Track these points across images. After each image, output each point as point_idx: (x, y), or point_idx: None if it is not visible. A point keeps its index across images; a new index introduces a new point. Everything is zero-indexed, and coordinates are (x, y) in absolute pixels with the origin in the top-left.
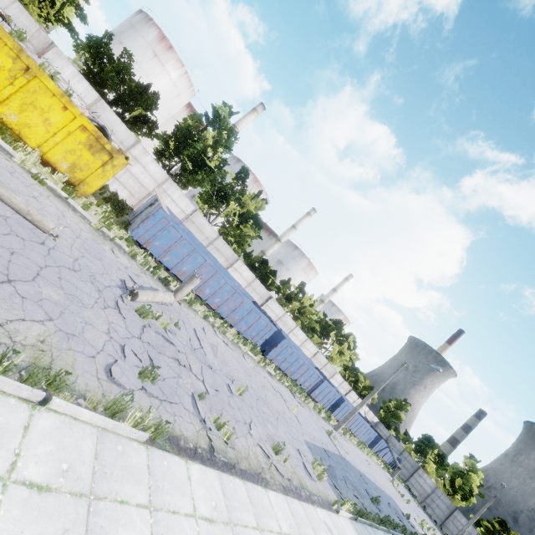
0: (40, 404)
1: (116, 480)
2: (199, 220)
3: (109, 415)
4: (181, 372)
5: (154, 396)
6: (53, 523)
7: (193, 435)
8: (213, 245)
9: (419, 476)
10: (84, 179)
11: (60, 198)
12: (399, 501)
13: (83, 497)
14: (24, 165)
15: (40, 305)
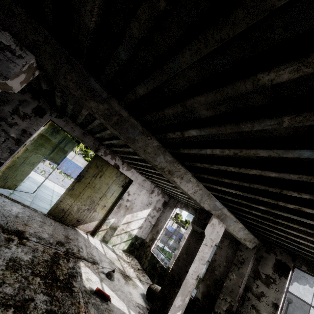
0: None
1: None
2: None
3: None
4: None
5: None
6: None
7: None
8: (74, 159)
9: None
10: None
11: None
12: None
13: None
14: None
15: None
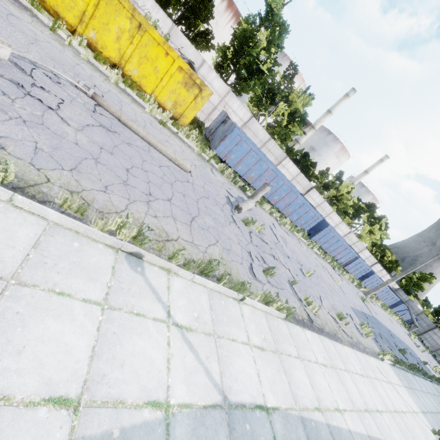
0: (239, 300)
1: (282, 342)
2: (254, 126)
3: (264, 302)
4: (277, 264)
5: (273, 286)
6: (273, 367)
7: (298, 310)
8: (265, 146)
9: (433, 333)
10: (183, 112)
11: (174, 134)
12: (416, 350)
13: (275, 353)
14: (151, 113)
15: (209, 232)
